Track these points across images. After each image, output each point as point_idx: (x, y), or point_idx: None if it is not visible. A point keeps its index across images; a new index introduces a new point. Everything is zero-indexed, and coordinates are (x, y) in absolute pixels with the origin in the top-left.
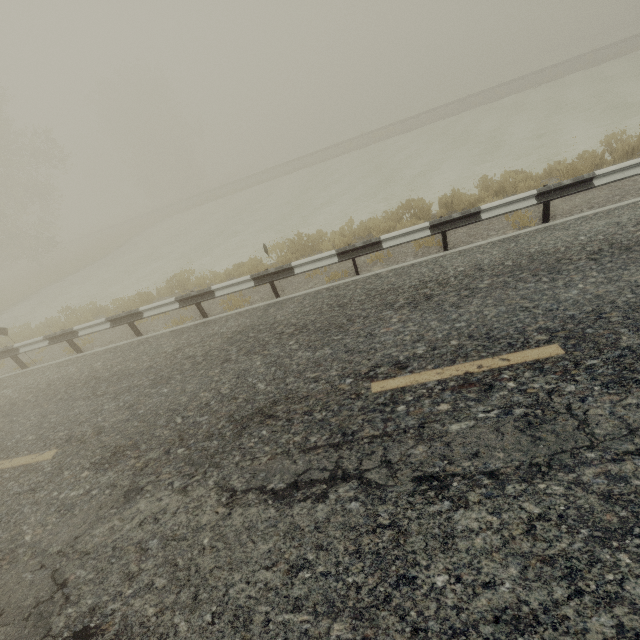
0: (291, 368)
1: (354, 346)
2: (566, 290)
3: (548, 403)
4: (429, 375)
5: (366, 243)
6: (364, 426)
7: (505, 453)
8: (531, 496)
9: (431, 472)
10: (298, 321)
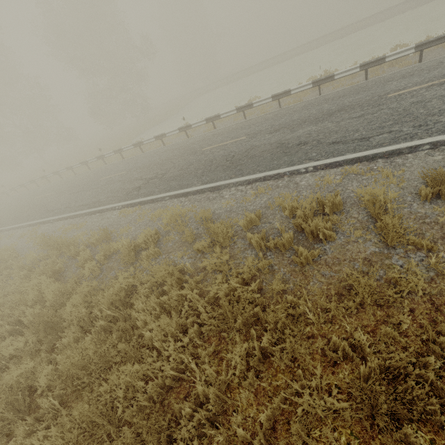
0: (345, 102)
1: (375, 92)
2: None
3: None
4: (414, 88)
5: (377, 59)
6: (387, 102)
7: None
8: None
9: (417, 101)
10: (339, 95)
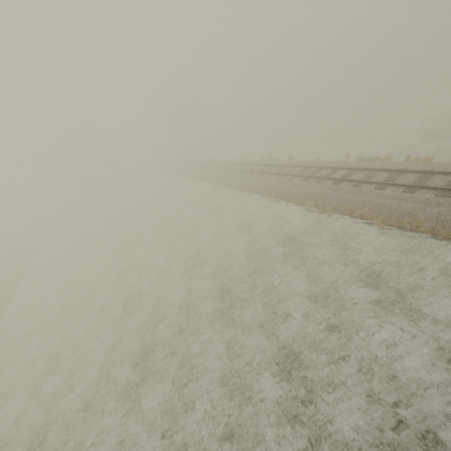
0: None
1: None
2: None
3: None
4: None
5: None
6: None
7: None
8: None
9: None
10: None
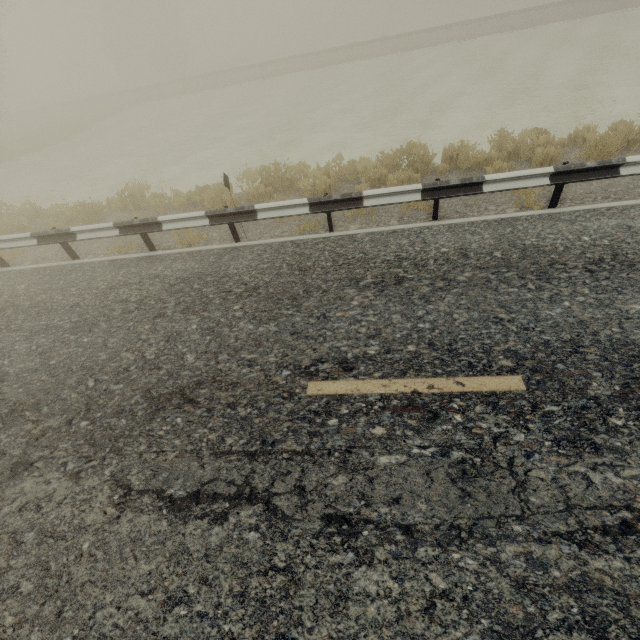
0: (228, 342)
1: (303, 328)
2: (550, 306)
3: (491, 451)
4: (373, 385)
5: (345, 197)
6: (288, 436)
7: (428, 505)
8: (441, 566)
9: (344, 512)
10: (251, 280)
